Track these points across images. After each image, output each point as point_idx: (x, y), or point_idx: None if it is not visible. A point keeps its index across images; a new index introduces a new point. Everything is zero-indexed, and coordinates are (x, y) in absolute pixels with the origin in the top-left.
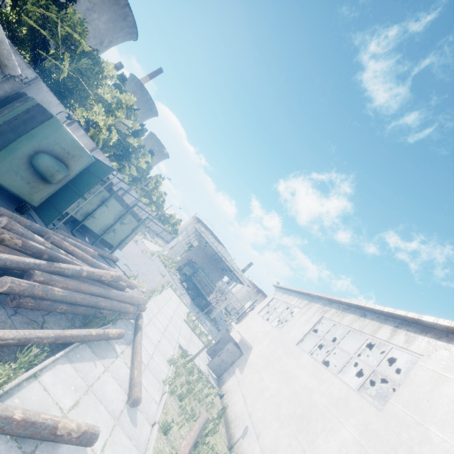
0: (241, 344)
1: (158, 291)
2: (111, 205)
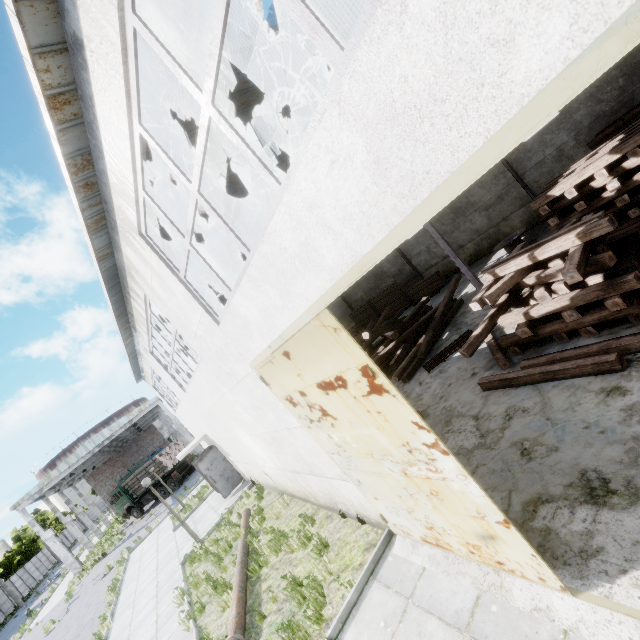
0: (208, 443)
1: (114, 599)
2: None
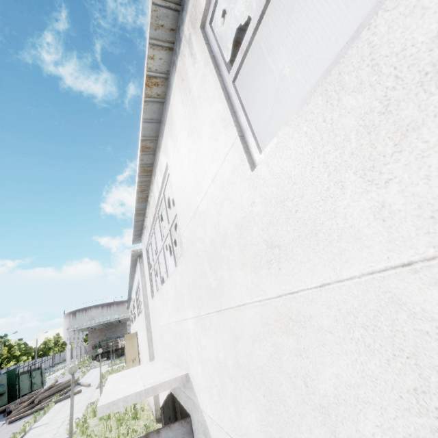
0: None
1: (83, 376)
2: (22, 378)
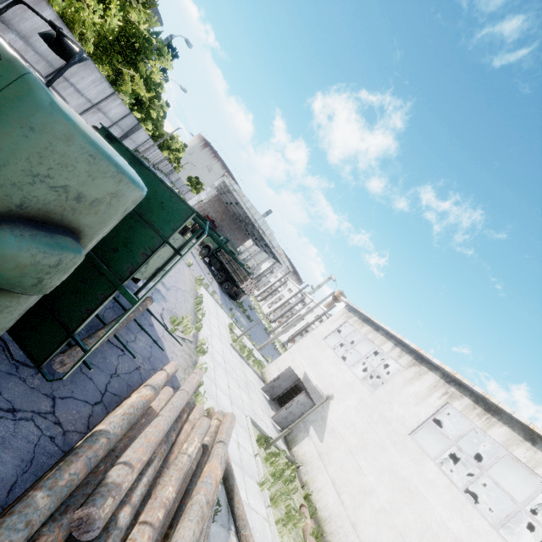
0: (308, 385)
1: (200, 315)
2: None
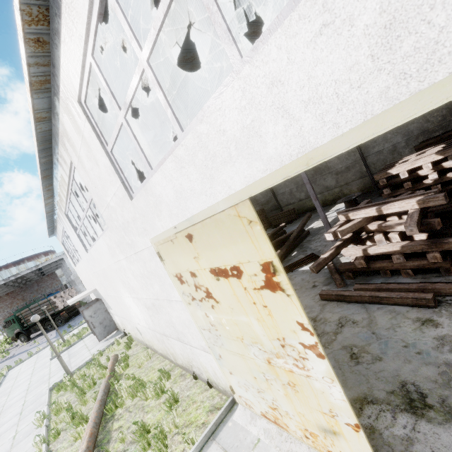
0: (96, 296)
1: None
2: None
